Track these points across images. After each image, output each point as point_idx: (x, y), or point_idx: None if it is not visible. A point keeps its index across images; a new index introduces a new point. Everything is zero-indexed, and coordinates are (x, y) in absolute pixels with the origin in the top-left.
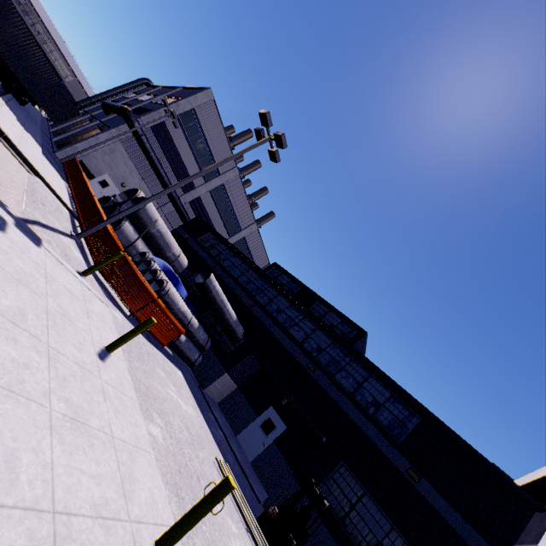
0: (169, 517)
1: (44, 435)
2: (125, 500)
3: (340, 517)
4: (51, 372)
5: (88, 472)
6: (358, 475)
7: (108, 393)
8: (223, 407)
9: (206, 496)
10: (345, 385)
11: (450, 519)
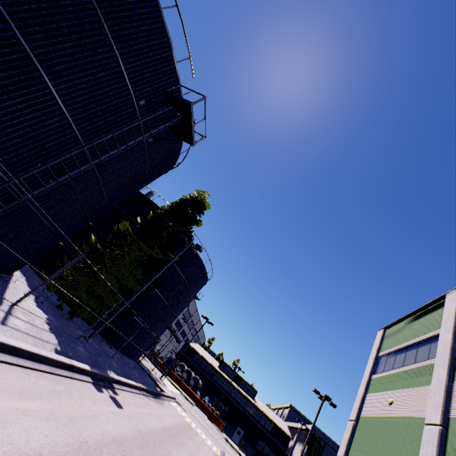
0: None
1: None
2: None
3: (261, 451)
4: None
5: None
6: (263, 442)
7: None
8: (225, 430)
9: None
10: (257, 419)
11: (279, 445)
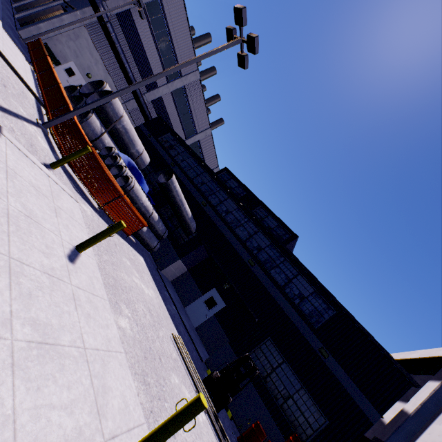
0: (139, 415)
1: (3, 378)
2: (99, 418)
3: (263, 376)
4: (13, 290)
5: (58, 404)
6: (281, 348)
7: (79, 299)
8: (175, 284)
9: (179, 415)
10: (277, 279)
11: (347, 386)
